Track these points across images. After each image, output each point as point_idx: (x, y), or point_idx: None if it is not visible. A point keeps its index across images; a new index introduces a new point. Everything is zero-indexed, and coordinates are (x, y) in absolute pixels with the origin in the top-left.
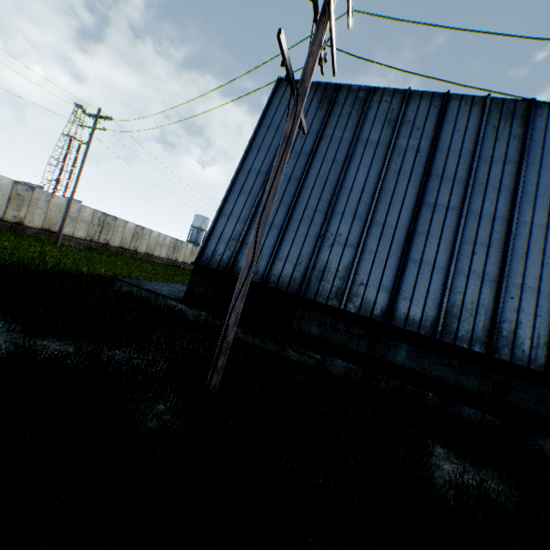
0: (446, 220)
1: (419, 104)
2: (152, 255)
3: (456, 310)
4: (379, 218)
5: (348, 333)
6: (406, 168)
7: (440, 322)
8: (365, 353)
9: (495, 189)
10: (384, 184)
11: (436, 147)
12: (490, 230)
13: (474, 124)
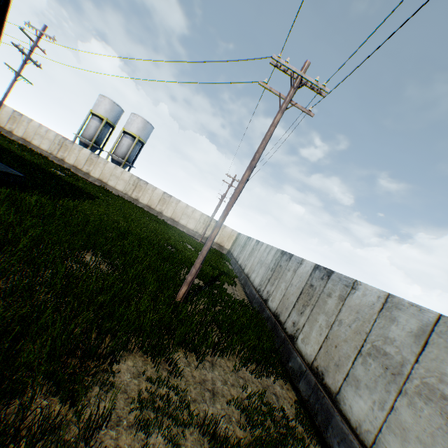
0: None
1: None
2: None
3: None
4: None
5: None
6: None
7: None
8: None
9: None
10: None
11: None
12: None
13: None
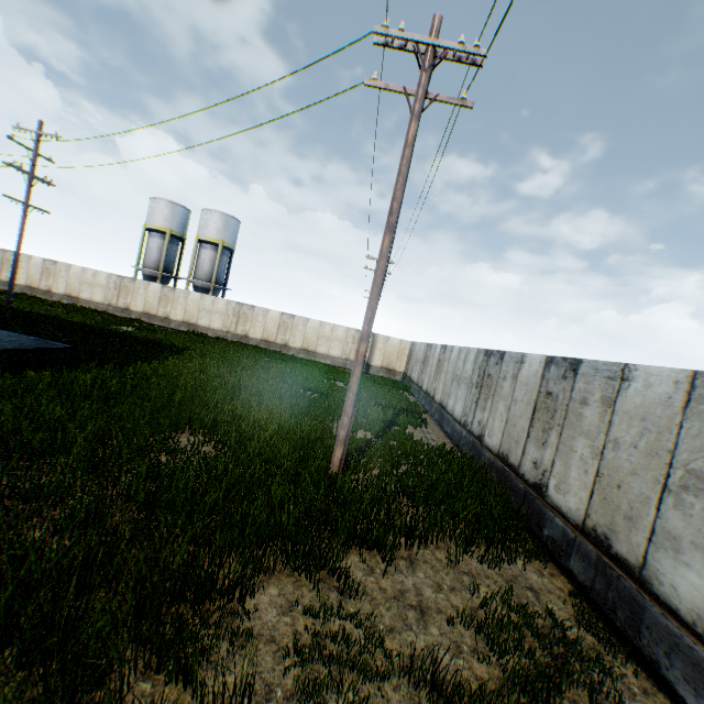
0: None
1: None
2: None
3: None
4: None
5: None
6: None
7: None
8: None
9: None
10: None
11: None
12: None
13: None
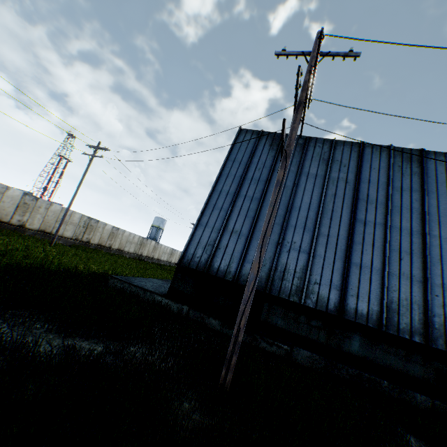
0: (375, 233)
1: (343, 149)
2: (123, 251)
3: (395, 306)
4: (324, 230)
5: (308, 325)
6: (339, 193)
7: (384, 316)
8: (325, 343)
9: (408, 210)
10: (324, 204)
11: (359, 179)
12: (409, 241)
13: (384, 164)
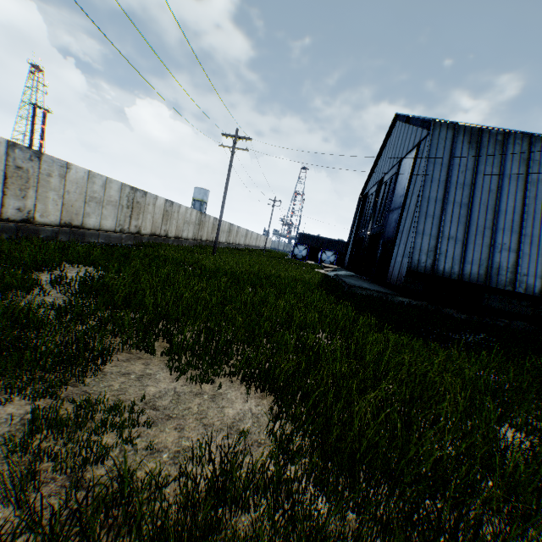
0: None
1: (540, 147)
2: (219, 242)
3: None
4: (527, 232)
5: (519, 305)
6: (538, 196)
7: None
8: (530, 316)
9: None
10: (526, 207)
11: None
12: None
13: None
